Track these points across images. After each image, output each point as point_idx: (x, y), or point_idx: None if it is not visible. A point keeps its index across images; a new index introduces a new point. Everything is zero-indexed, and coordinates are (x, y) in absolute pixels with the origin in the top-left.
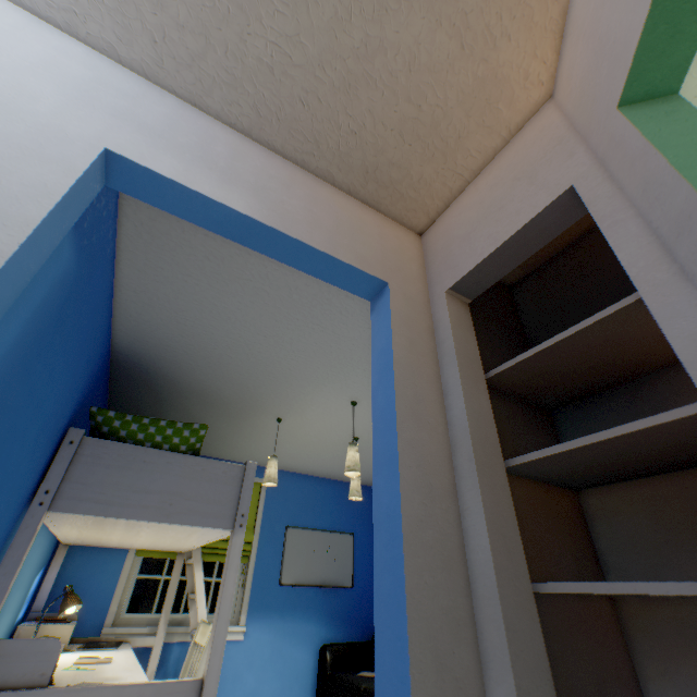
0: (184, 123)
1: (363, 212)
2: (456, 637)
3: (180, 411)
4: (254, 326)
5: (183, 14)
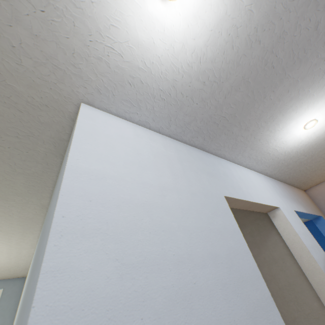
0: (280, 187)
1: (299, 191)
2: None
3: None
4: None
5: (290, 166)
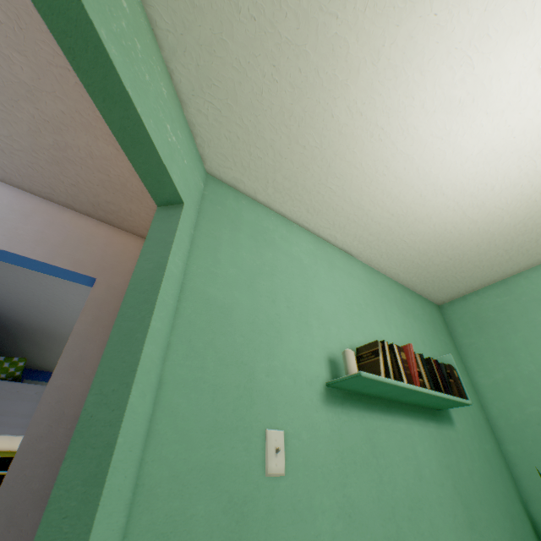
0: None
1: (97, 228)
2: (36, 506)
3: (31, 342)
4: (62, 288)
5: None
